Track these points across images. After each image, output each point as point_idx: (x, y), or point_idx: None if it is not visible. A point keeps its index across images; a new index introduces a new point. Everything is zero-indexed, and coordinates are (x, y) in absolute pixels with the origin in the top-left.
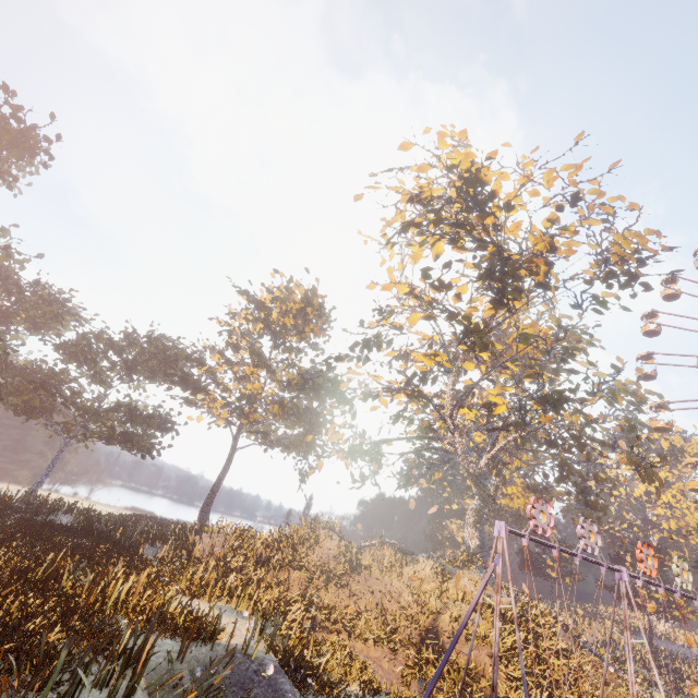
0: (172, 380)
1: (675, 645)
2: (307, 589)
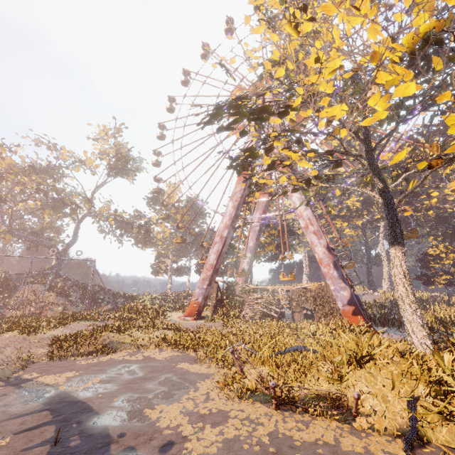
0: None
1: None
2: None
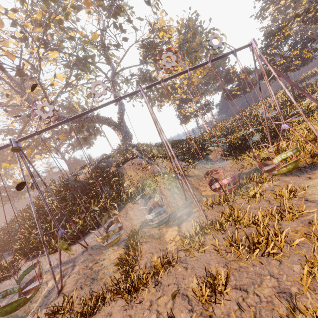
0: (11, 163)
1: None
2: (23, 224)
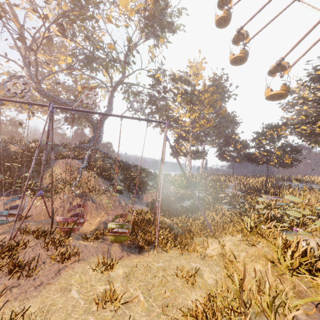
0: None
1: (312, 184)
2: None
